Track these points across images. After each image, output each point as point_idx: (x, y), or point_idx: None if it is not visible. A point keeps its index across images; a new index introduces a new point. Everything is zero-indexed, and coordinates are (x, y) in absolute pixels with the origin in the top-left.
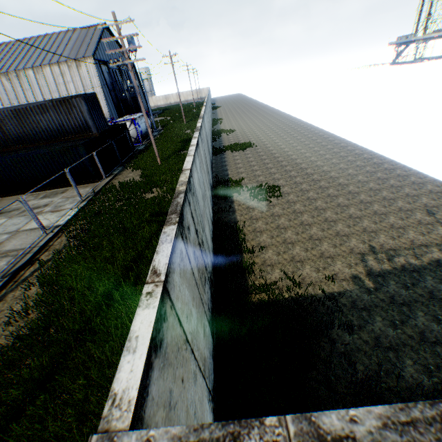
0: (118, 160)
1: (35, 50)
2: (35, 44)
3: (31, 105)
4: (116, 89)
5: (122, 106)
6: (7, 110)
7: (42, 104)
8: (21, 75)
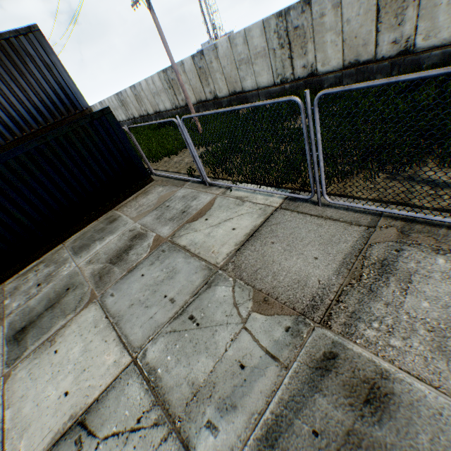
0: None
1: None
2: None
3: None
4: None
5: None
6: None
7: None
8: None
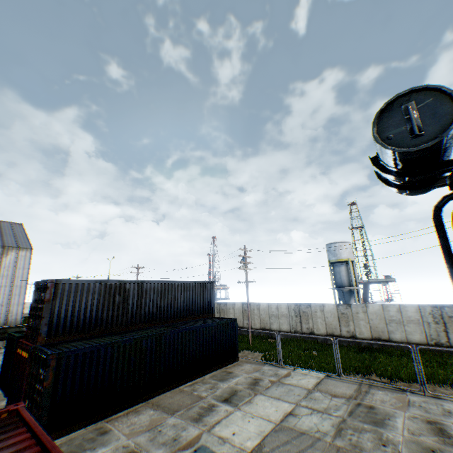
0: None
1: None
2: None
3: (179, 282)
4: None
5: None
6: (157, 283)
7: (187, 283)
8: None
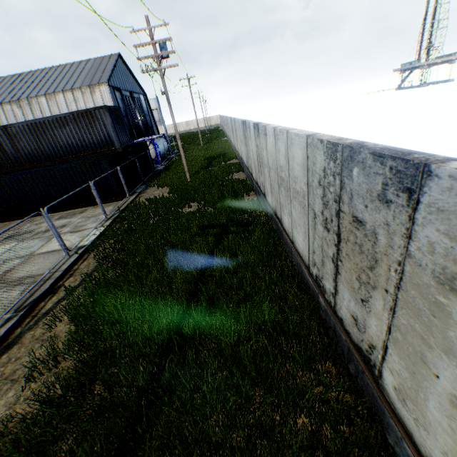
0: (139, 179)
1: (48, 79)
2: (48, 74)
3: (49, 118)
4: (129, 115)
5: (135, 131)
6: (23, 125)
7: (62, 117)
8: (33, 102)
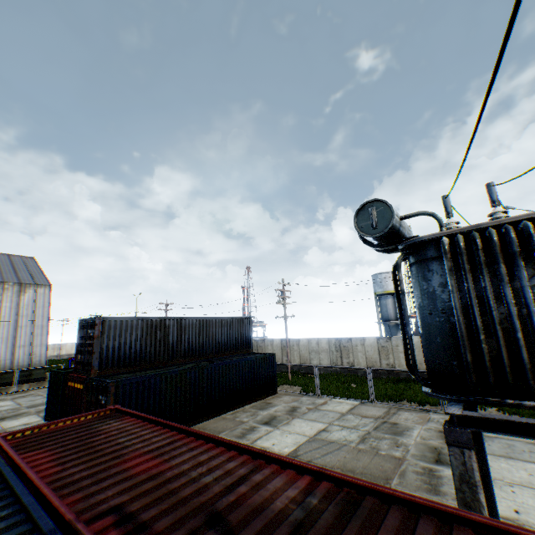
0: None
1: None
2: None
3: (217, 318)
4: None
5: None
6: (195, 319)
7: (224, 319)
8: None
